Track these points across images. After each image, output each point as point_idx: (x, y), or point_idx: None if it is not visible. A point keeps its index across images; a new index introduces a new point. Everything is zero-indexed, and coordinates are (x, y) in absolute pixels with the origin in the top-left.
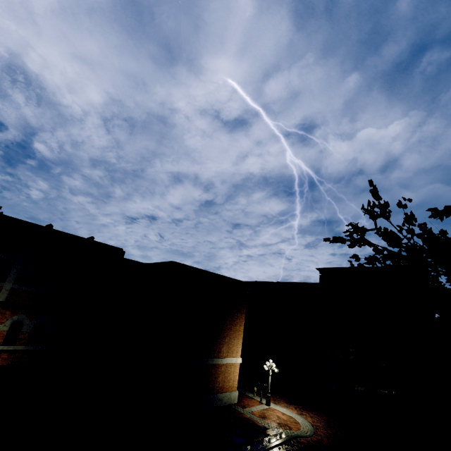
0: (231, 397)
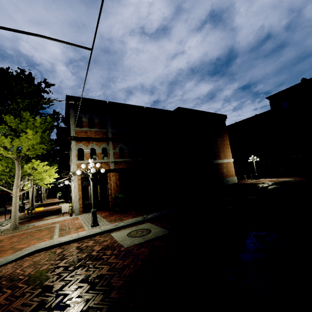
0: (233, 180)
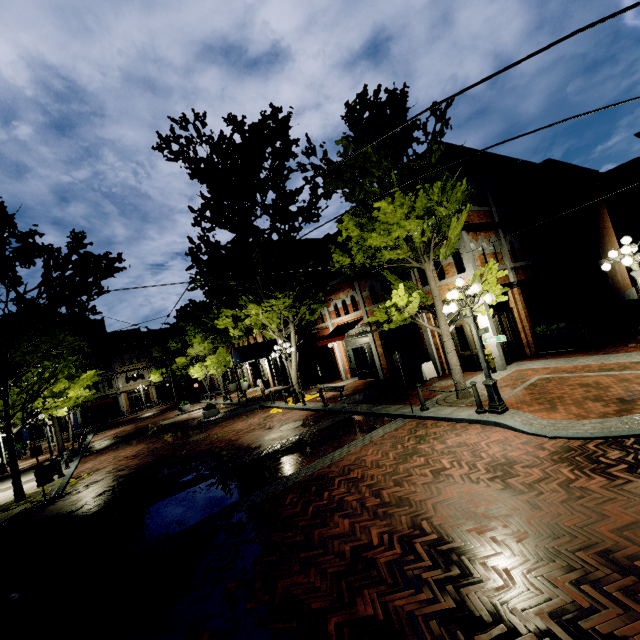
0: (633, 294)
